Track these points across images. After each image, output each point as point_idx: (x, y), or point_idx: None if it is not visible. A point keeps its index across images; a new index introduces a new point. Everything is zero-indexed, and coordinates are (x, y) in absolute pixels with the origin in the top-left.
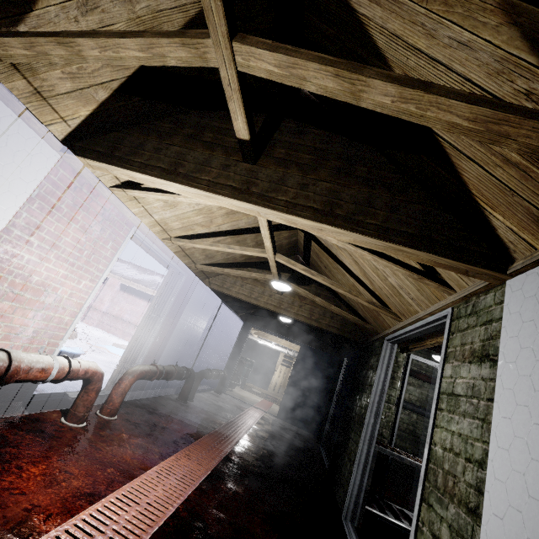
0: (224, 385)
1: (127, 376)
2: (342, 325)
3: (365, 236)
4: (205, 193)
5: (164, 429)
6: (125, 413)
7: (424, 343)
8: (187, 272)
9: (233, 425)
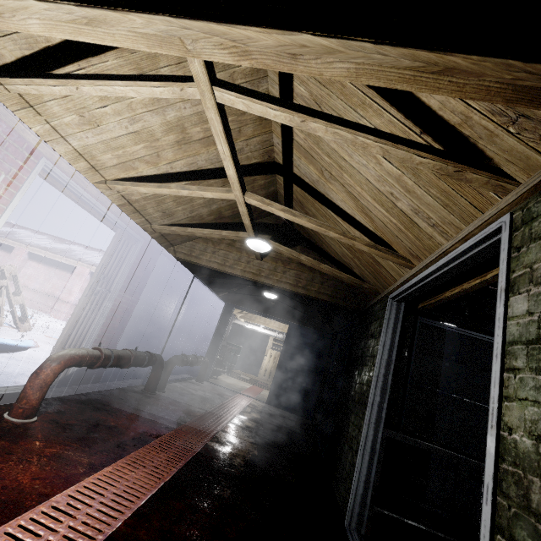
0: (206, 372)
1: (49, 362)
2: (334, 291)
3: (381, 42)
4: (81, 11)
5: (110, 428)
6: (54, 413)
7: (440, 296)
8: (143, 236)
9: (211, 416)
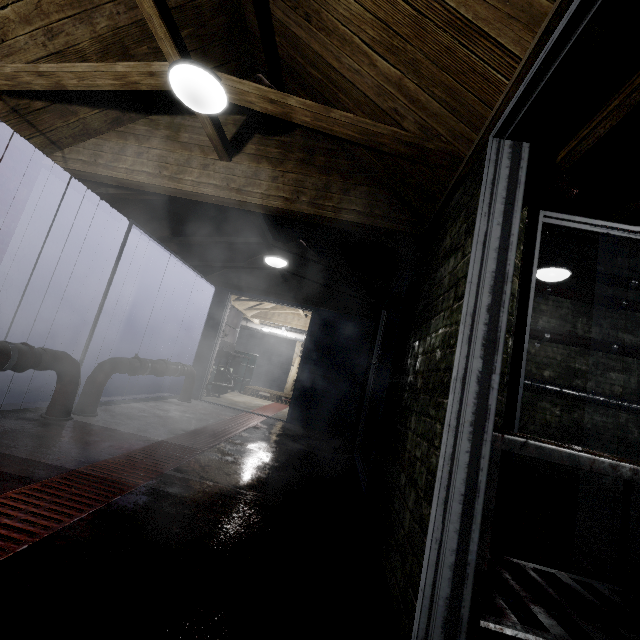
0: (193, 387)
1: None
2: (368, 204)
3: None
4: None
5: None
6: None
7: None
8: None
9: (169, 447)
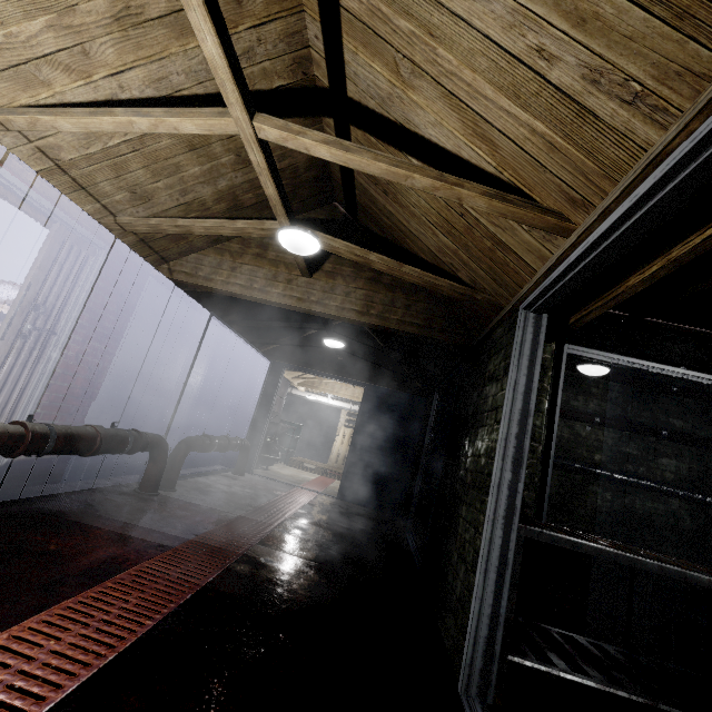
0: (247, 461)
1: None
2: (427, 319)
3: None
4: None
5: (43, 557)
6: None
7: (617, 289)
8: (106, 241)
9: (246, 522)
